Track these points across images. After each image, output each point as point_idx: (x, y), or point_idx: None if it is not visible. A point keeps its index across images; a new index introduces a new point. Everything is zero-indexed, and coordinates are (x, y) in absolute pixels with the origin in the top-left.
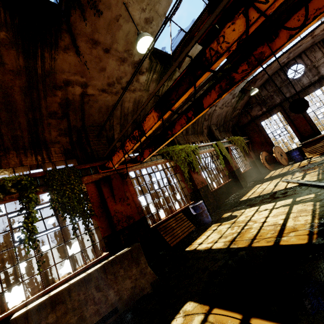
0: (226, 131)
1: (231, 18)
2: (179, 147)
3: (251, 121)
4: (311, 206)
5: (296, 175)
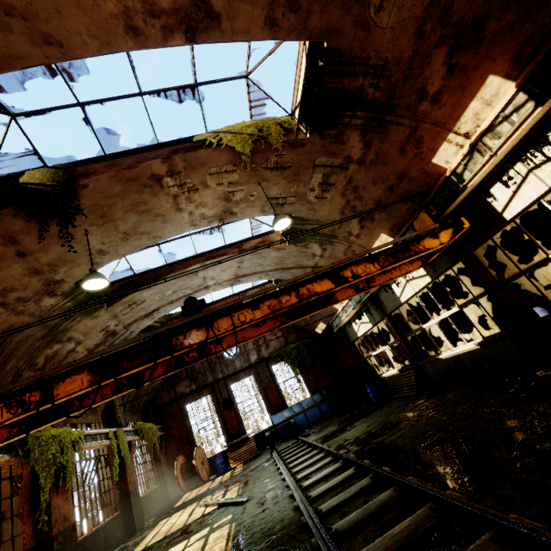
0: (134, 410)
1: (198, 327)
2: (51, 431)
3: (175, 400)
4: (228, 529)
5: (217, 494)
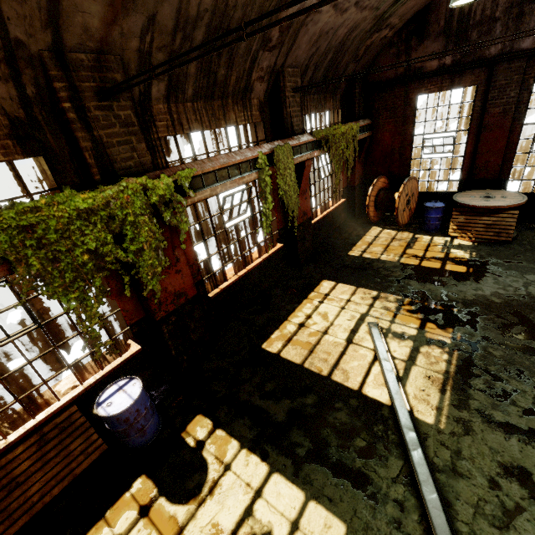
0: (327, 91)
1: None
2: (75, 203)
3: (402, 81)
4: None
5: (404, 318)
